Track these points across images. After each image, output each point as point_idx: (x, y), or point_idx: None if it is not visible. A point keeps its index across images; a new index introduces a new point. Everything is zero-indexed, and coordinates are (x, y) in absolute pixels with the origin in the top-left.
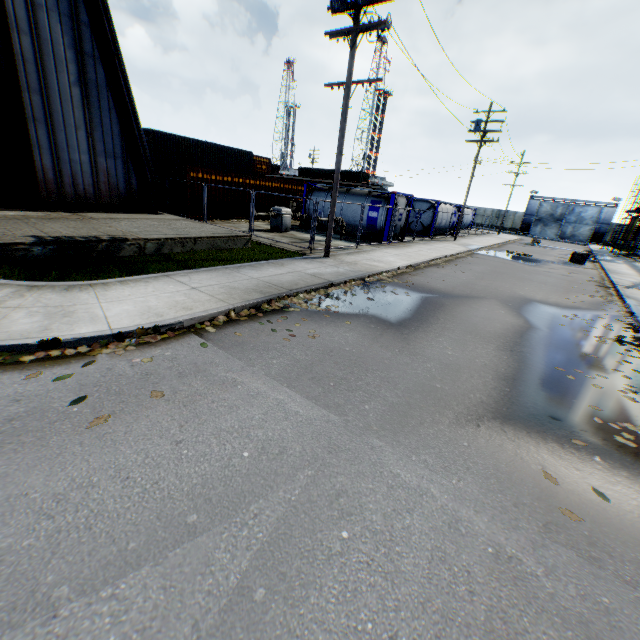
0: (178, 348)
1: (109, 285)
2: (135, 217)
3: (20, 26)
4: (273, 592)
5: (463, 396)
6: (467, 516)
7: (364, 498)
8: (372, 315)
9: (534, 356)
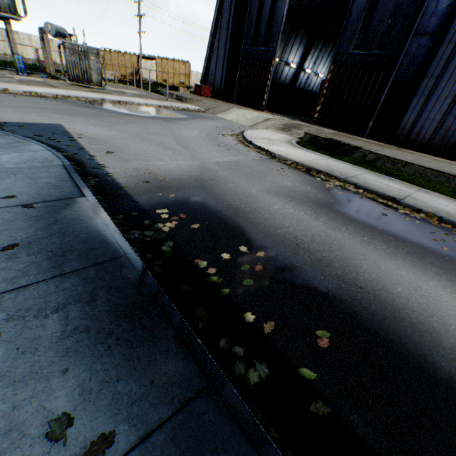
0: (257, 155)
1: (304, 150)
2: (431, 157)
3: (451, 39)
4: (164, 147)
5: (220, 187)
6: (162, 162)
7: (177, 156)
8: (335, 201)
9: (290, 255)
